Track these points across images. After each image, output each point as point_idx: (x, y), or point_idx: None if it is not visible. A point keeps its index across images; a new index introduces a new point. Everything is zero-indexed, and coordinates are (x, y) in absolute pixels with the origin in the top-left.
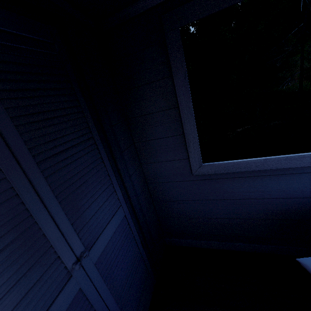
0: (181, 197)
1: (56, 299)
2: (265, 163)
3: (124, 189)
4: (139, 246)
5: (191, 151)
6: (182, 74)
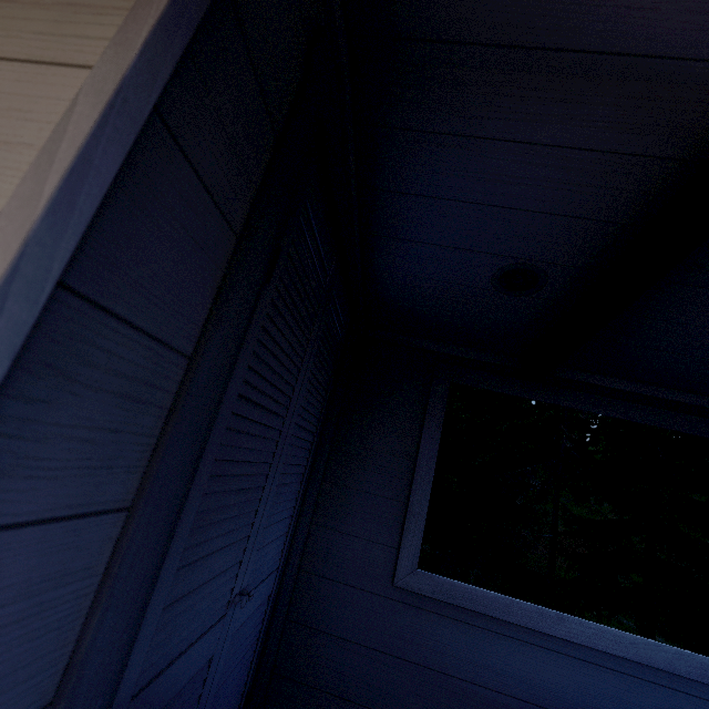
0: (350, 630)
1: (209, 630)
2: (510, 608)
3: (291, 542)
4: (243, 700)
5: (408, 536)
6: (437, 425)
